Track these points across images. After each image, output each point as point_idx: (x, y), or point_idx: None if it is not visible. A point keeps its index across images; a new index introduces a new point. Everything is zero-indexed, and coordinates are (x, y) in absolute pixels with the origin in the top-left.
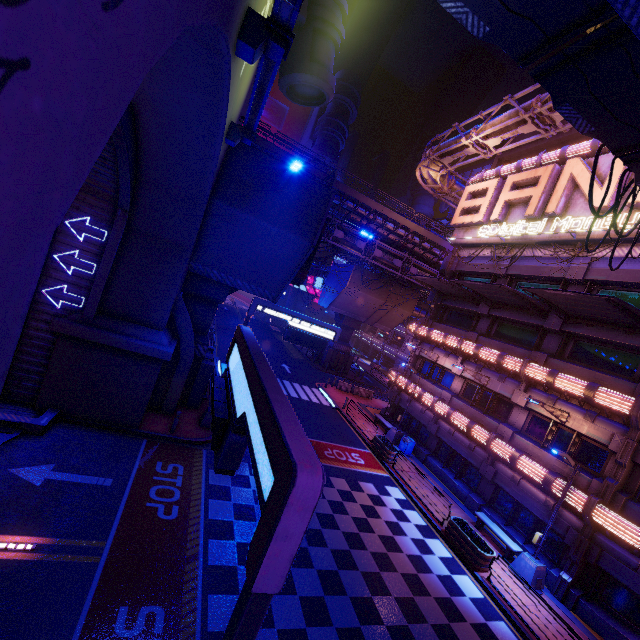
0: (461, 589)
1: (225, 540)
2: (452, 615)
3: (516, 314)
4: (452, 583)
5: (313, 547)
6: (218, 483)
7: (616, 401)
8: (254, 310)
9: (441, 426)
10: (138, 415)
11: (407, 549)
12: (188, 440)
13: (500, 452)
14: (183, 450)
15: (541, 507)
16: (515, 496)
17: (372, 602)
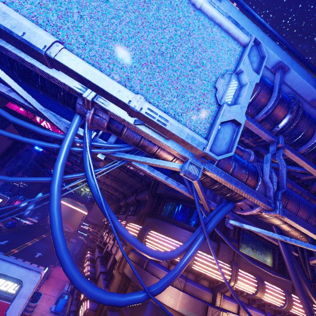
0: None
1: None
2: None
3: (130, 197)
4: None
5: None
6: None
7: None
8: None
9: None
10: None
11: None
12: None
13: None
14: None
15: None
16: None
17: None
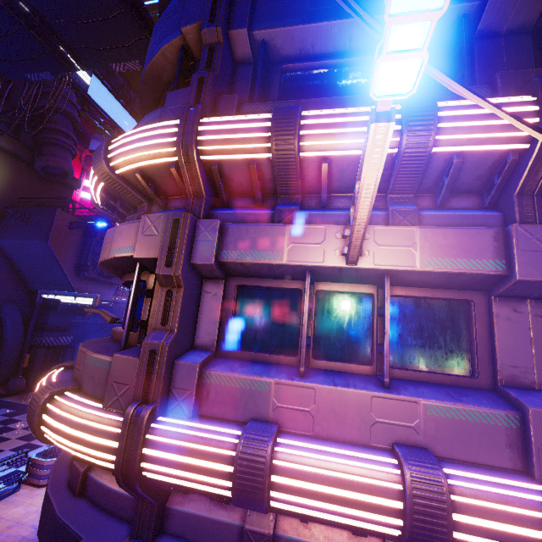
0: None
1: None
2: None
3: None
4: None
5: None
6: None
7: None
8: (40, 298)
9: None
10: None
11: None
12: None
13: None
14: None
15: None
16: None
17: None
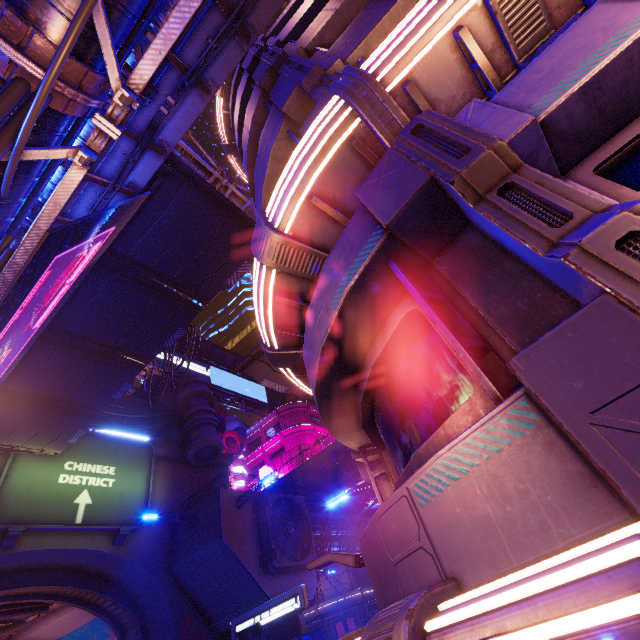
0: None
1: None
2: None
3: None
4: None
5: None
6: None
7: None
8: (234, 635)
9: None
10: None
11: None
12: None
13: None
14: None
15: None
16: None
17: None
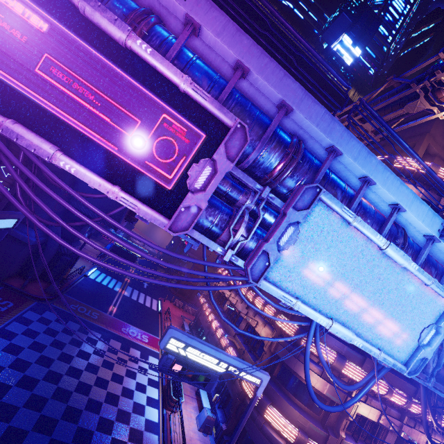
0: (145, 413)
1: (5, 339)
2: (122, 419)
3: None
4: (141, 408)
5: (59, 361)
6: (28, 317)
7: (270, 312)
8: (95, 230)
9: (210, 331)
10: (4, 272)
11: (127, 384)
12: (29, 294)
13: (222, 344)
14: (22, 298)
15: (231, 381)
16: (223, 375)
17: (71, 393)
